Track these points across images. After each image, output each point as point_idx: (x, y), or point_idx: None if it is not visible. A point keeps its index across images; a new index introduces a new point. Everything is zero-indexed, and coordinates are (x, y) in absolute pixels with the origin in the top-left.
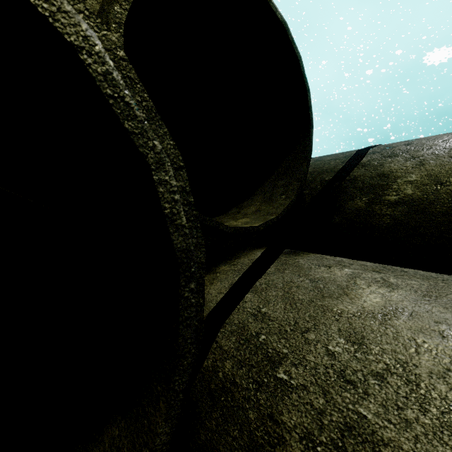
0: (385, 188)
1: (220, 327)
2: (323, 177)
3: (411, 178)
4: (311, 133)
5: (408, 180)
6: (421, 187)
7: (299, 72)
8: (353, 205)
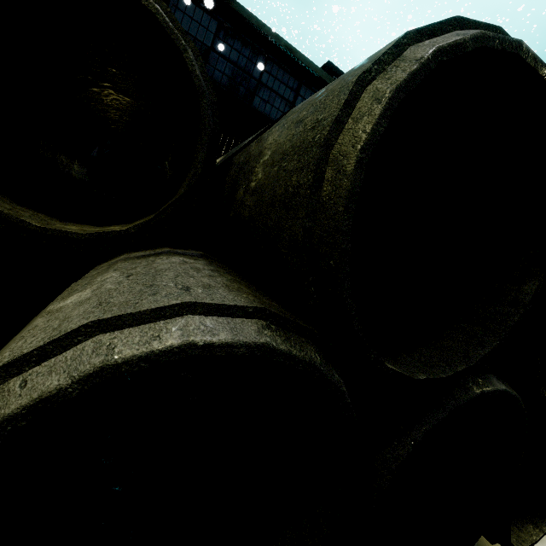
0: (253, 171)
1: (31, 320)
2: (240, 159)
3: (267, 156)
4: (202, 107)
5: (265, 160)
6: (265, 169)
7: (164, 29)
8: (239, 194)
